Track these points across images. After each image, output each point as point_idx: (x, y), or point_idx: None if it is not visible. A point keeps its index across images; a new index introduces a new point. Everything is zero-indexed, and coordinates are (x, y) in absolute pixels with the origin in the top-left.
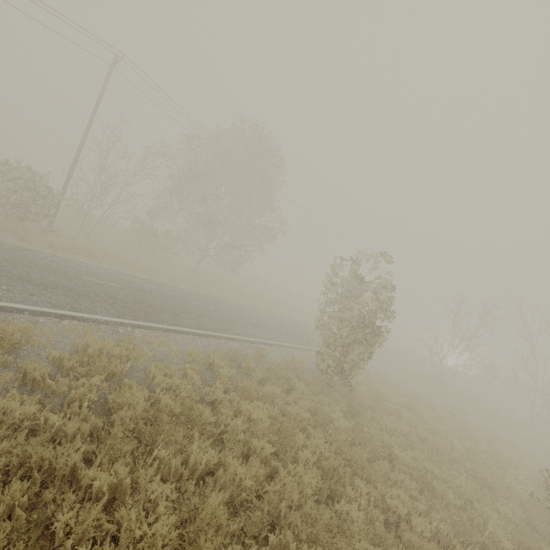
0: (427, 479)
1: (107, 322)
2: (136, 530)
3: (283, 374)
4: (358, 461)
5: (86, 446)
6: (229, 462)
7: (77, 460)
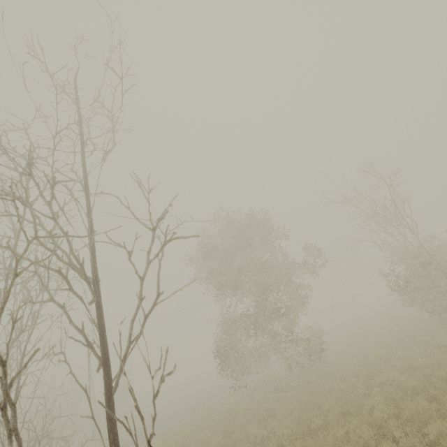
0: None
1: None
2: None
3: None
4: None
5: None
6: None
7: None
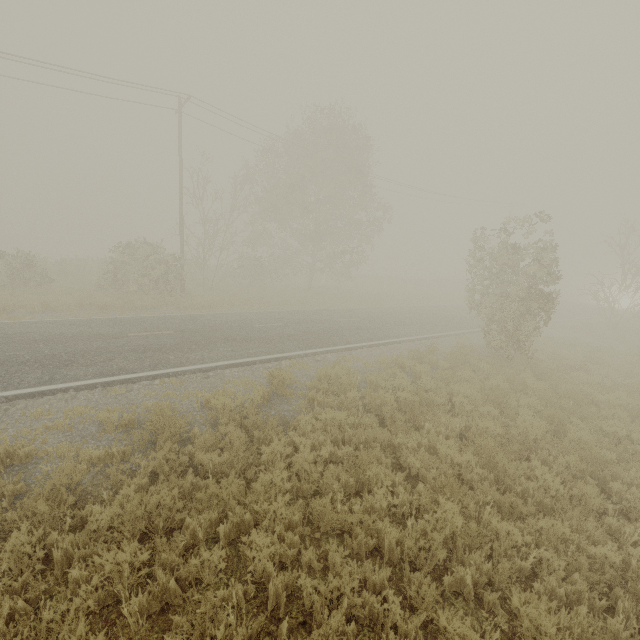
0: (635, 411)
1: (306, 355)
2: (456, 459)
3: (461, 360)
4: (568, 408)
5: (381, 430)
6: (476, 422)
7: (389, 435)
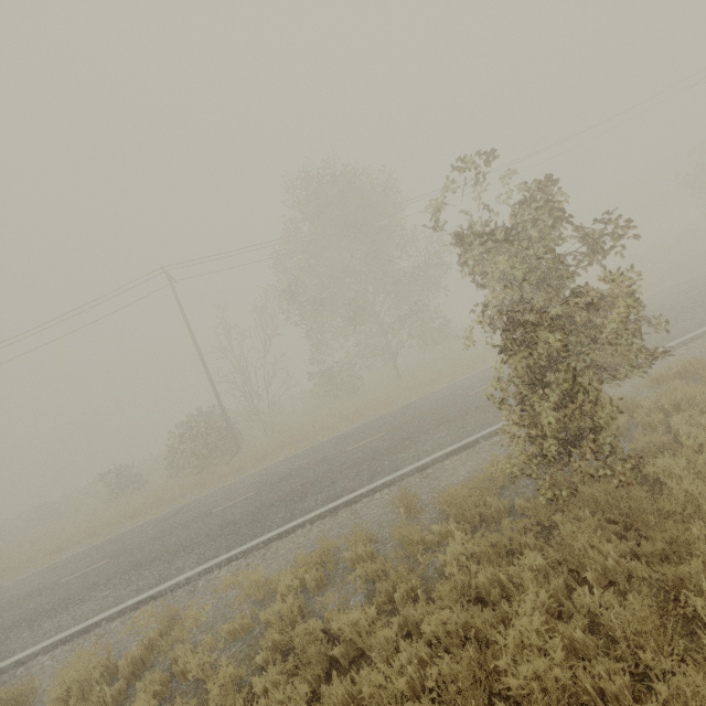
0: None
1: (189, 580)
2: None
3: (436, 531)
4: None
5: None
6: None
7: None
